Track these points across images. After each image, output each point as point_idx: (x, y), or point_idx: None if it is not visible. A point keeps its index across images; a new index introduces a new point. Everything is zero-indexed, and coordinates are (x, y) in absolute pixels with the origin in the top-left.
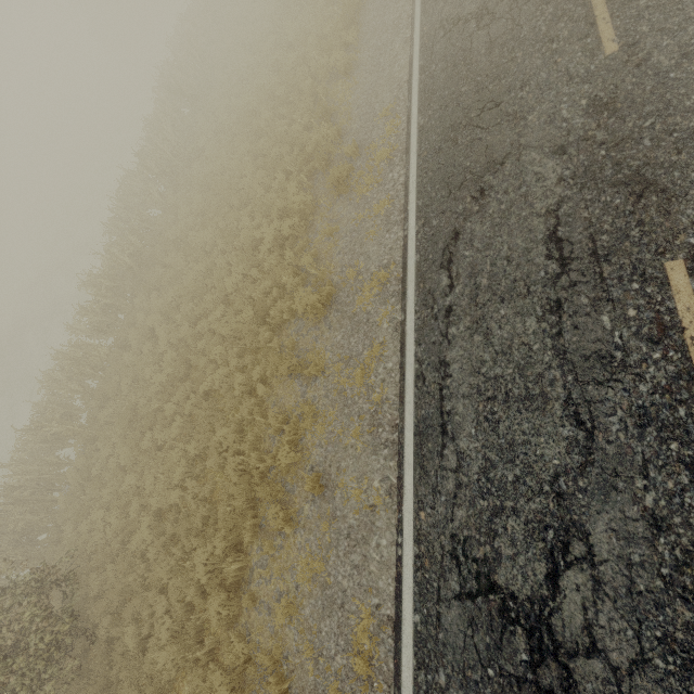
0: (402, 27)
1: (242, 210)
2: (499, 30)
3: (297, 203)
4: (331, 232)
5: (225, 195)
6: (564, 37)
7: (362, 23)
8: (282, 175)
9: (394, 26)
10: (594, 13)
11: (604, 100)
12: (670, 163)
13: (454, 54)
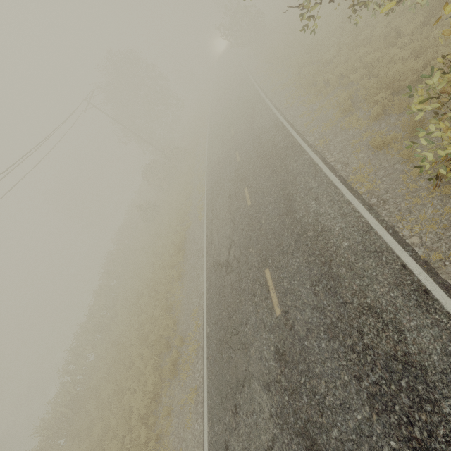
0: (200, 256)
1: (130, 369)
2: (234, 278)
3: (149, 385)
4: (168, 412)
5: (121, 358)
6: (259, 295)
7: (186, 248)
8: (147, 351)
9: (197, 254)
10: (268, 283)
11: (280, 350)
12: (319, 424)
13: (219, 286)
